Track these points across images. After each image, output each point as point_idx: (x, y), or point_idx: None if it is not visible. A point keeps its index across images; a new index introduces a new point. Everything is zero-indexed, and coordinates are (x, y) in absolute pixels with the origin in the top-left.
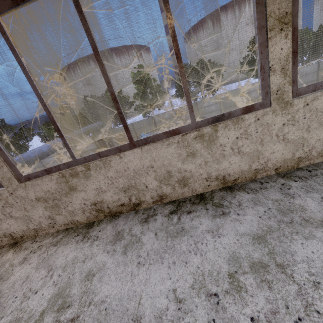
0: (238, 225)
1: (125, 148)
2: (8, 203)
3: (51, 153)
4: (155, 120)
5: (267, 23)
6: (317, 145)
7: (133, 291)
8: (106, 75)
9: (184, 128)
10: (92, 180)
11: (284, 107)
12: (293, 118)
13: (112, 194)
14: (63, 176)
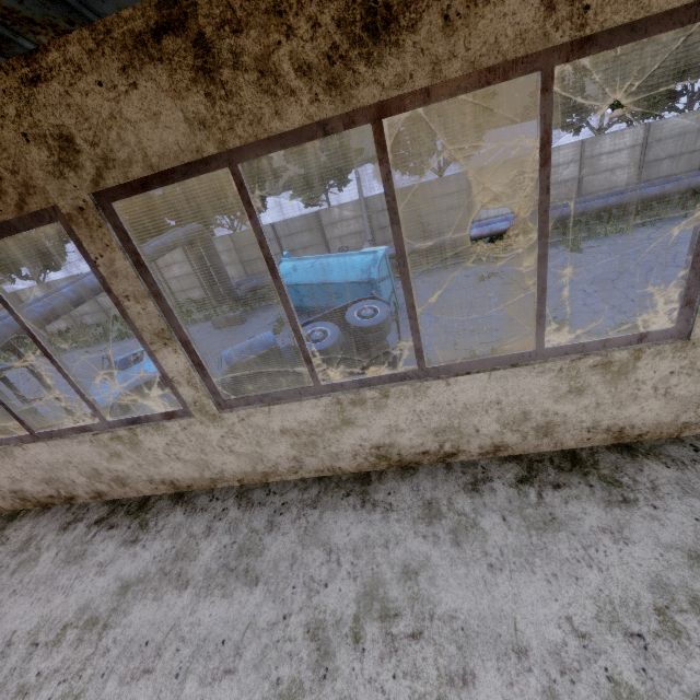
0: (128, 564)
1: (28, 439)
2: None
3: (72, 308)
4: (322, 220)
5: (144, 337)
6: (281, 461)
7: None
8: None
9: (96, 427)
10: None
11: (213, 419)
12: (232, 431)
13: (33, 484)
14: None
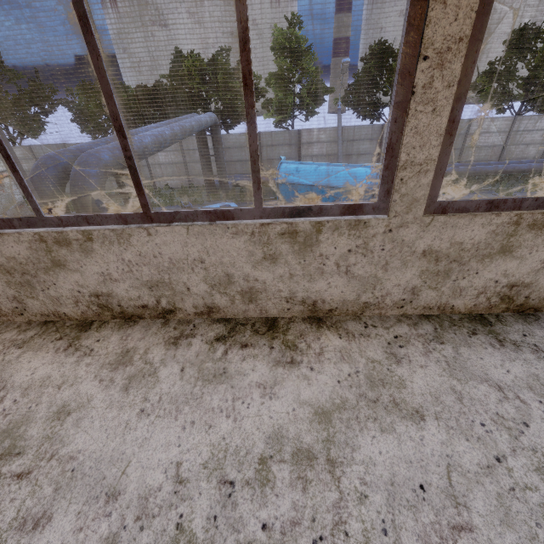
0: None
1: None
2: (364, 247)
3: (153, 153)
4: (301, 138)
5: None
6: None
7: None
8: None
9: None
10: None
11: None
12: None
13: None
14: (516, 223)
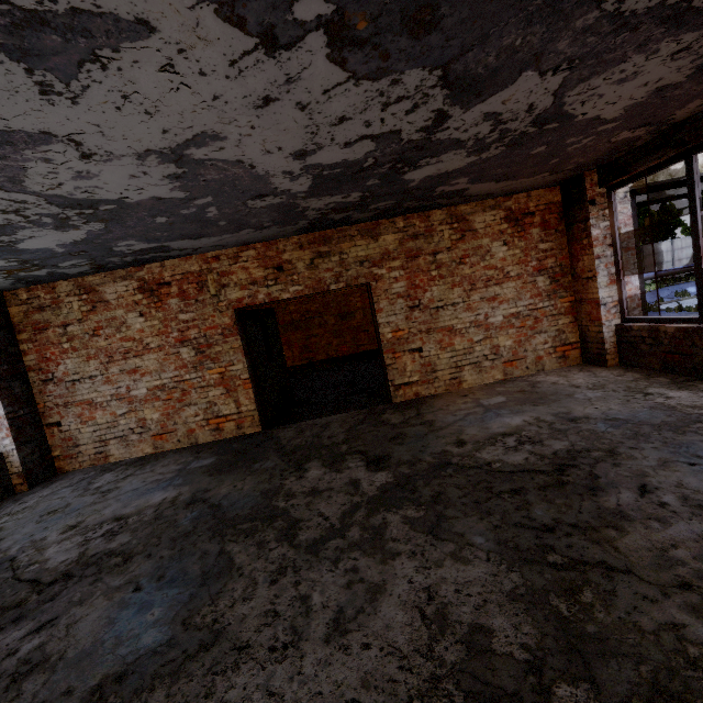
0: None
1: None
2: None
3: None
4: None
5: None
6: None
7: None
8: None
9: None
10: None
11: None
12: None
13: None
14: None
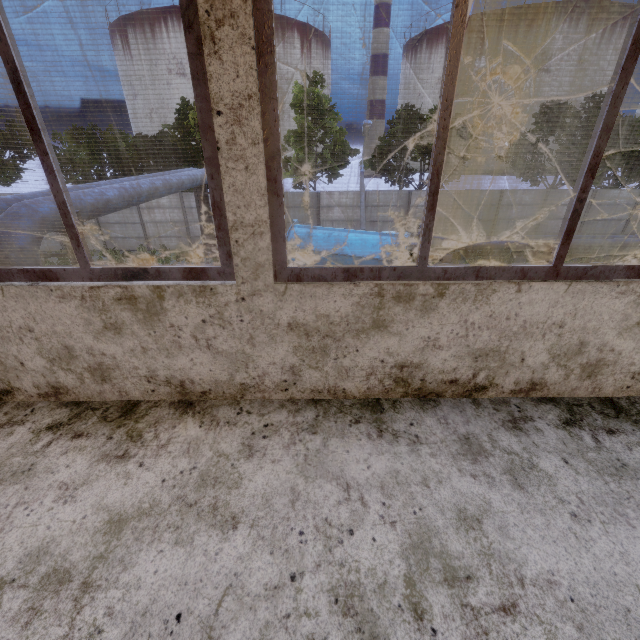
0: None
1: (536, 275)
2: (220, 317)
3: (121, 207)
4: (320, 201)
5: None
6: None
7: (610, 573)
8: (615, 111)
9: None
10: (430, 319)
11: None
12: None
13: (450, 356)
14: (379, 295)
